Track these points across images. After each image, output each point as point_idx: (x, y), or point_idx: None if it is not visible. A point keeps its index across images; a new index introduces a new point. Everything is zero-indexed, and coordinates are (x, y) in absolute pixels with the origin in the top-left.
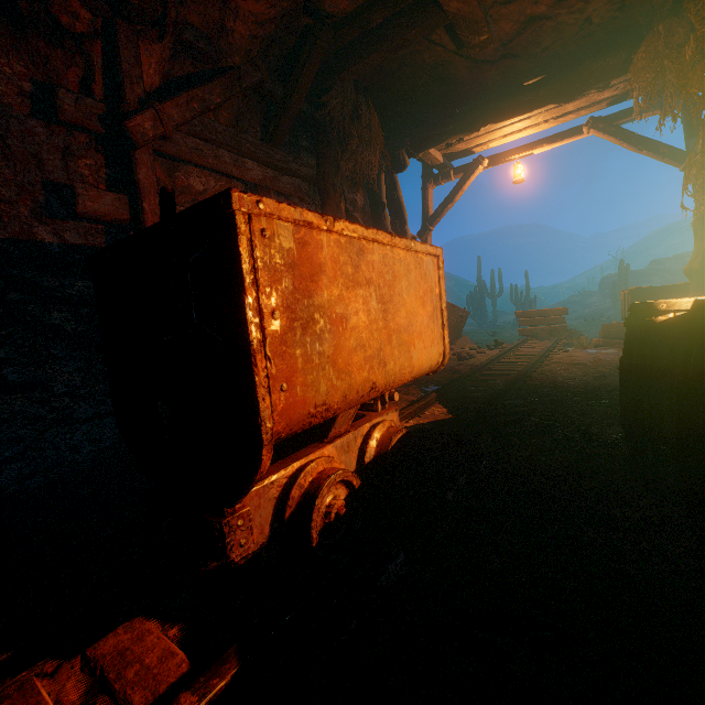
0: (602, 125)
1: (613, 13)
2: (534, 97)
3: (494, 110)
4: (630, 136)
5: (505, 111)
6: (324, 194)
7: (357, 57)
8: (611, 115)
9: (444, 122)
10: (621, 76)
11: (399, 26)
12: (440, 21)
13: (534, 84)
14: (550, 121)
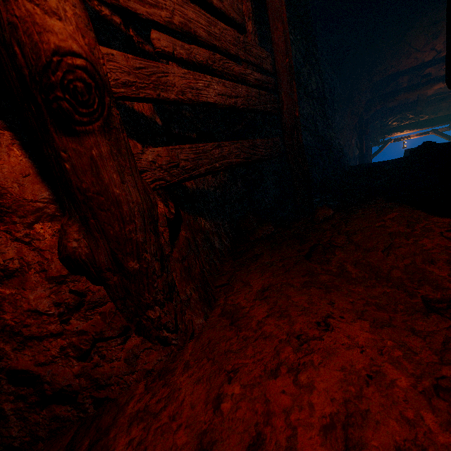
0: (436, 132)
1: (449, 109)
2: (422, 124)
3: (409, 127)
4: (446, 135)
5: (412, 127)
6: (367, 146)
7: (386, 115)
8: (439, 129)
9: (391, 129)
10: (448, 121)
11: (401, 110)
12: (412, 111)
13: (422, 121)
14: (418, 129)
